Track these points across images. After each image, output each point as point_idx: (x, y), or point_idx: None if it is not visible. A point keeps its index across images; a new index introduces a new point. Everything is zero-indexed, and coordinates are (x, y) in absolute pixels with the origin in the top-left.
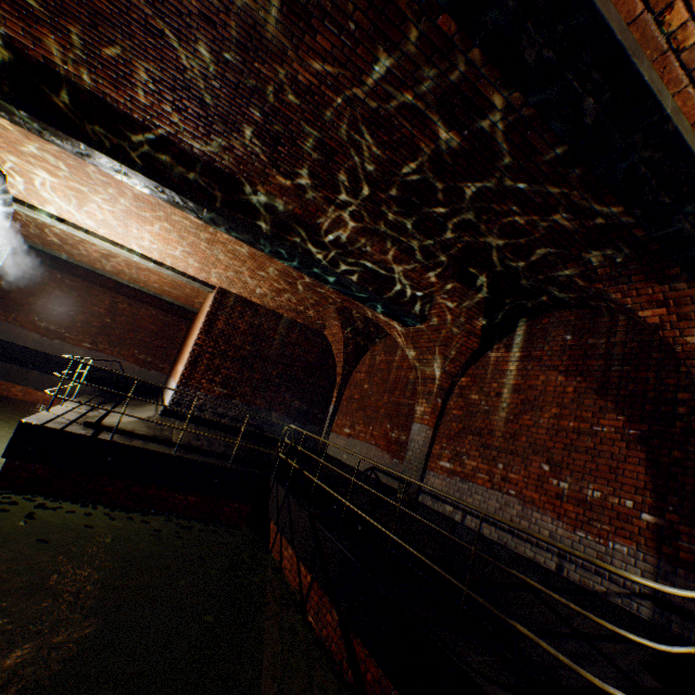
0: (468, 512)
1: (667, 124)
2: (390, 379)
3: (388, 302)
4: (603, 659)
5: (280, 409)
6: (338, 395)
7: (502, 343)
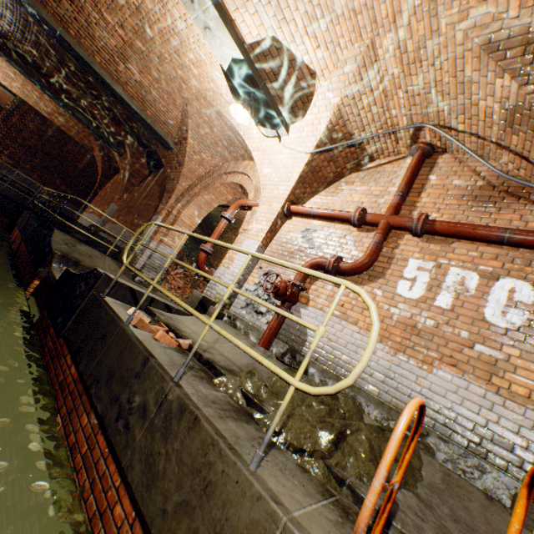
0: (111, 235)
1: (112, 87)
2: (118, 187)
3: (104, 136)
4: (104, 253)
5: (51, 187)
6: (95, 193)
7: (154, 174)
